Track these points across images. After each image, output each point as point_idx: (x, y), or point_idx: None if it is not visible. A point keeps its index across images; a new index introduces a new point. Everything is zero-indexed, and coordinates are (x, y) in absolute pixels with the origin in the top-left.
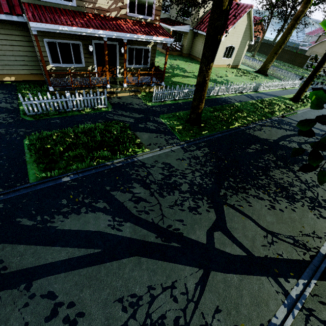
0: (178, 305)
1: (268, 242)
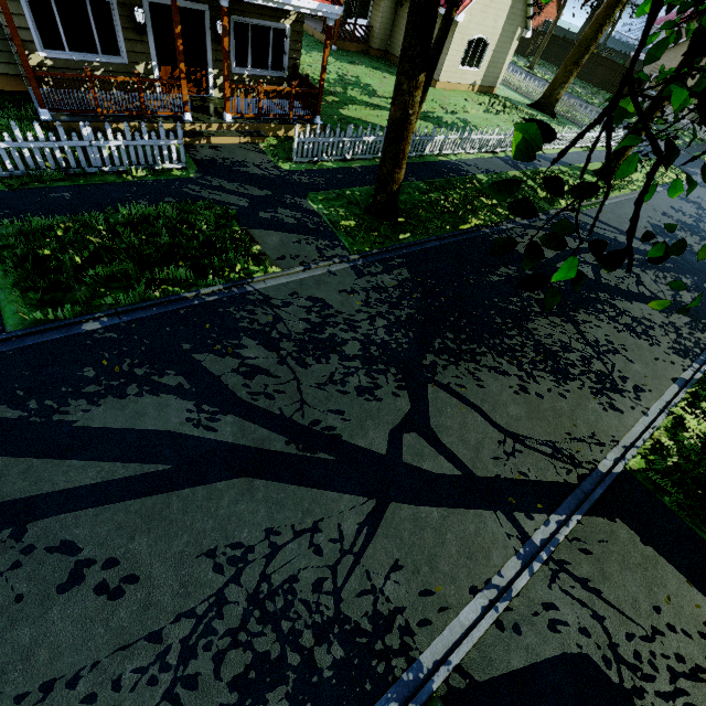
0: (323, 560)
1: (506, 452)
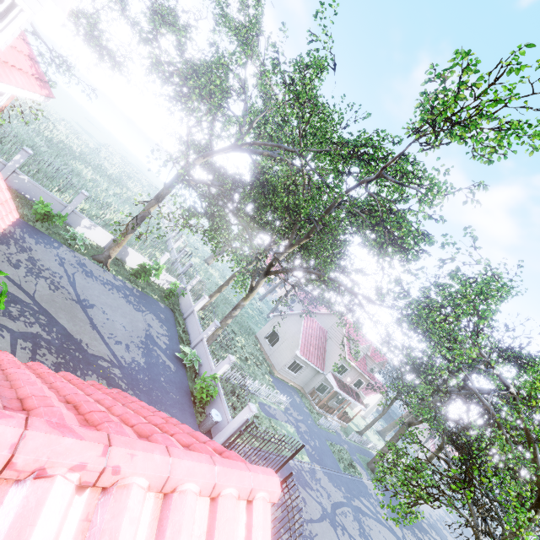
0: None
1: None
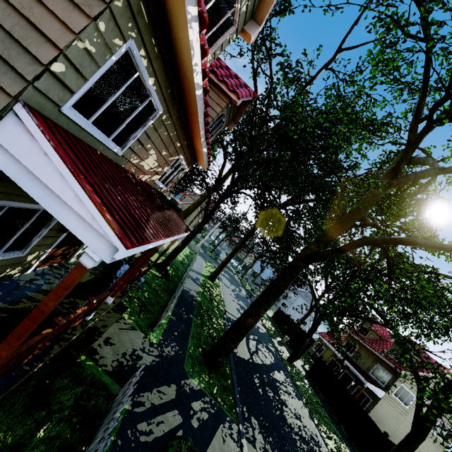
0: None
1: None
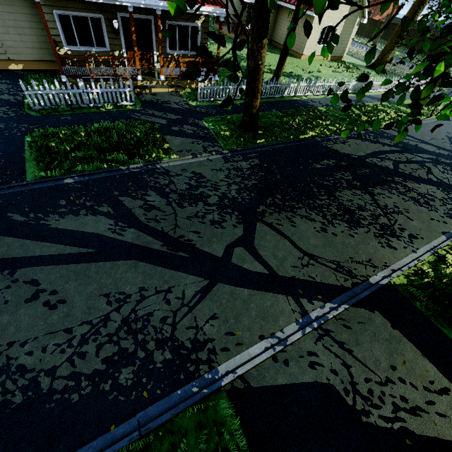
0: (170, 307)
1: (302, 264)
